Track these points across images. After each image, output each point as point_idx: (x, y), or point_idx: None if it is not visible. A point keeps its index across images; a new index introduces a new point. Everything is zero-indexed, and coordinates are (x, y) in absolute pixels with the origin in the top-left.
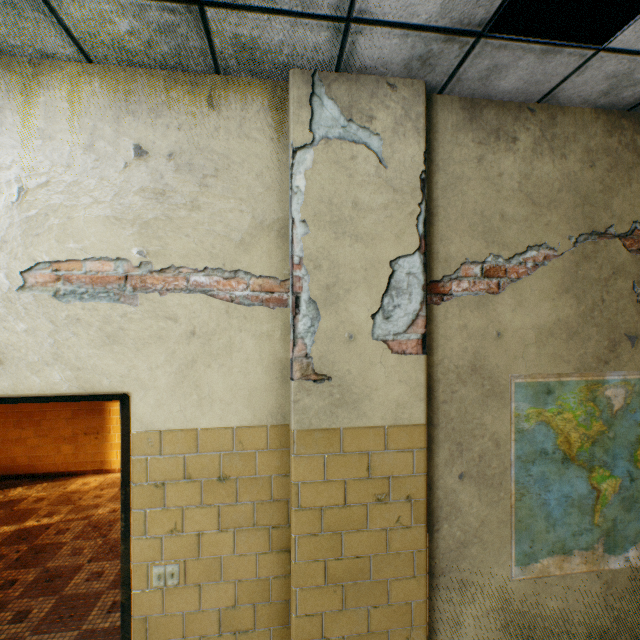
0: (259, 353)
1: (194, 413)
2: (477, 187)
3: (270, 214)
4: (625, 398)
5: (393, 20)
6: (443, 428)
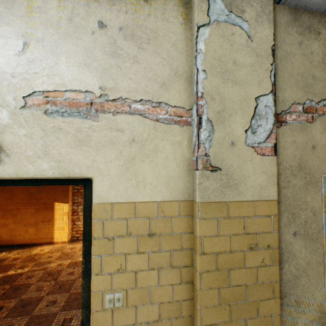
0: (174, 154)
1: (133, 192)
2: (299, 59)
3: (180, 68)
4: None
5: None
6: (283, 204)
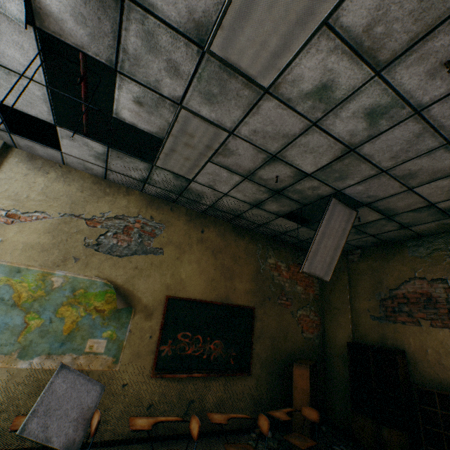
0: None
1: None
2: (20, 183)
3: None
4: (63, 283)
5: None
6: None
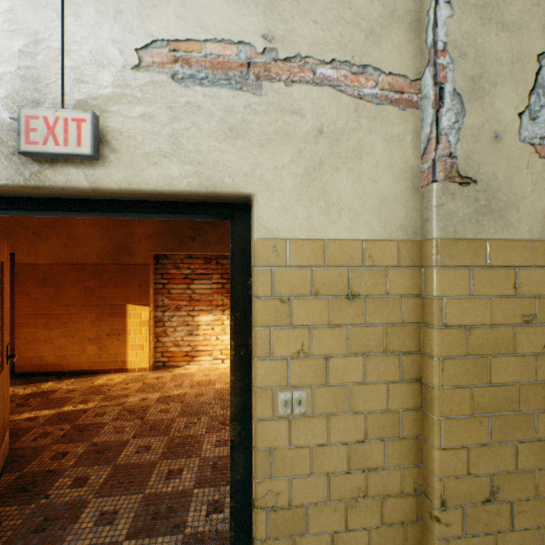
0: (389, 159)
1: (321, 221)
2: None
3: (400, 5)
4: None
5: None
6: None
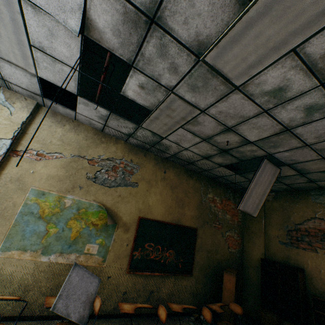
0: None
1: None
2: (46, 132)
3: None
4: (71, 204)
5: (17, 84)
6: None
